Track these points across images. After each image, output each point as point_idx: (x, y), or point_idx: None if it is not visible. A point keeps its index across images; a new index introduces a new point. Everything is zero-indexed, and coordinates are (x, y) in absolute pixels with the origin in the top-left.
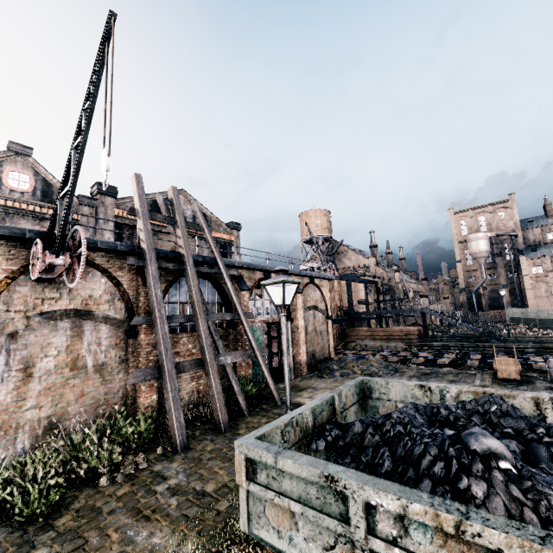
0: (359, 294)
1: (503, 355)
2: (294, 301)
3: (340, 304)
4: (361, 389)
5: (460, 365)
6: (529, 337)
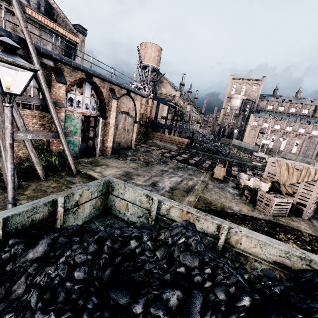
0: (163, 112)
1: (221, 164)
2: (110, 105)
3: (150, 115)
4: (106, 186)
5: (199, 165)
6: (236, 156)
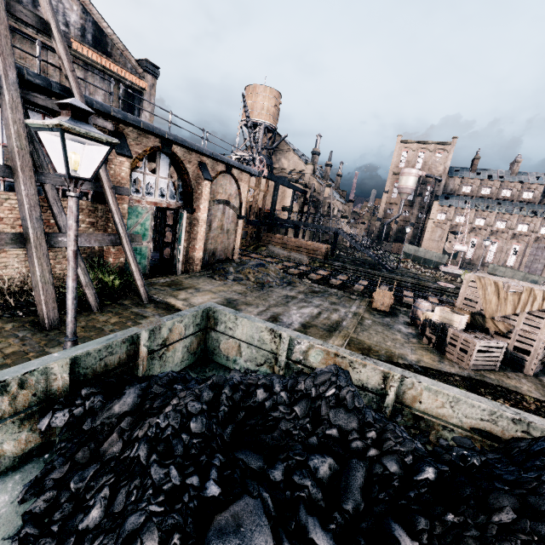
0: (285, 200)
1: (385, 285)
2: (199, 189)
3: (263, 206)
4: (205, 318)
5: (348, 287)
6: (411, 272)
